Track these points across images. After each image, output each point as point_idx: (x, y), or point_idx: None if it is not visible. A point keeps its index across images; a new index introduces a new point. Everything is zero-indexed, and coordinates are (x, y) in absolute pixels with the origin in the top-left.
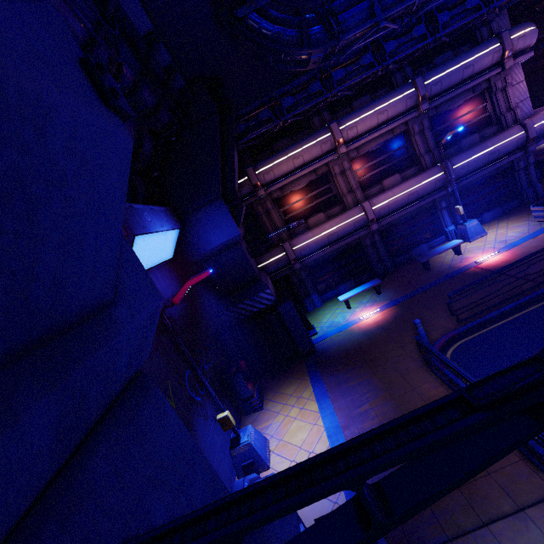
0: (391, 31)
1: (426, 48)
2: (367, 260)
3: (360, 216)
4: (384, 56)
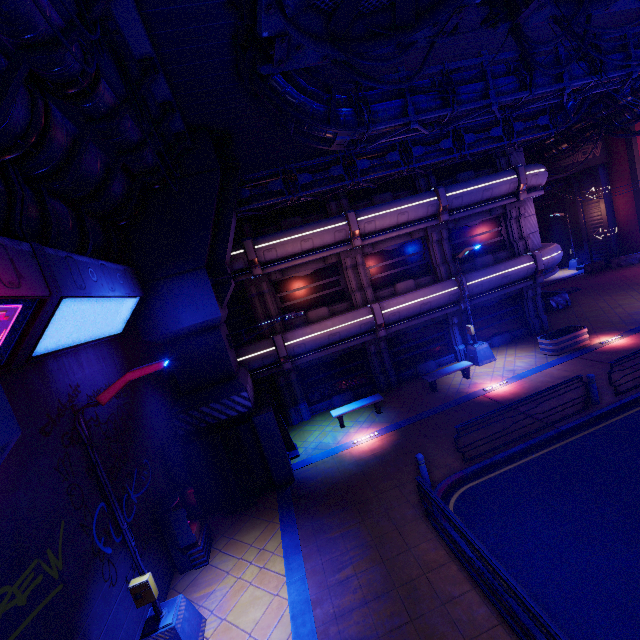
0: (420, 137)
1: (451, 162)
2: (370, 370)
3: (368, 318)
4: (411, 159)
